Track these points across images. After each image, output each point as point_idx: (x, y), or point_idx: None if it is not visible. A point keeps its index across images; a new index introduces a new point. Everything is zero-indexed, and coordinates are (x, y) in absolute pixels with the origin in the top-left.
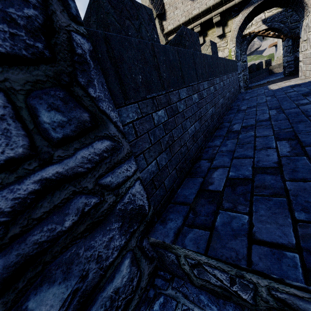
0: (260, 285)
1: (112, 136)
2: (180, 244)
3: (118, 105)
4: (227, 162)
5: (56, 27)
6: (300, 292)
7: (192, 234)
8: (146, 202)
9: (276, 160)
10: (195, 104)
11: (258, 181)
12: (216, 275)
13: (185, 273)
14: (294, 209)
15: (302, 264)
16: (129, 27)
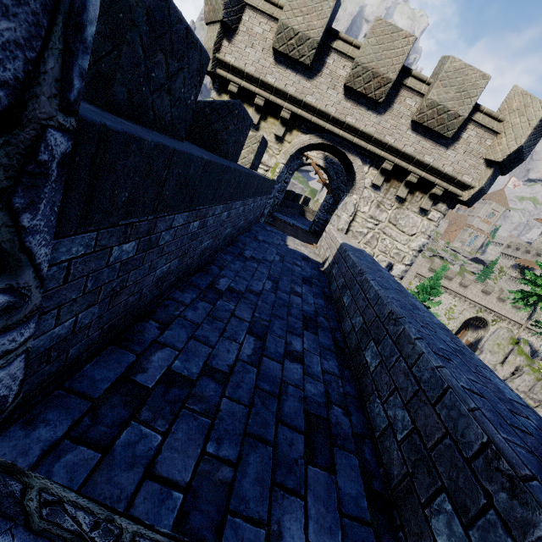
0: (128, 530)
1: (18, 288)
2: (44, 470)
3: (61, 234)
4: (182, 339)
5: (25, 119)
6: (163, 538)
7: (72, 455)
8: (16, 389)
9: (232, 362)
10: (189, 234)
11: (200, 385)
12: (77, 517)
13: (25, 512)
14: (211, 436)
15: (182, 505)
16: (157, 65)
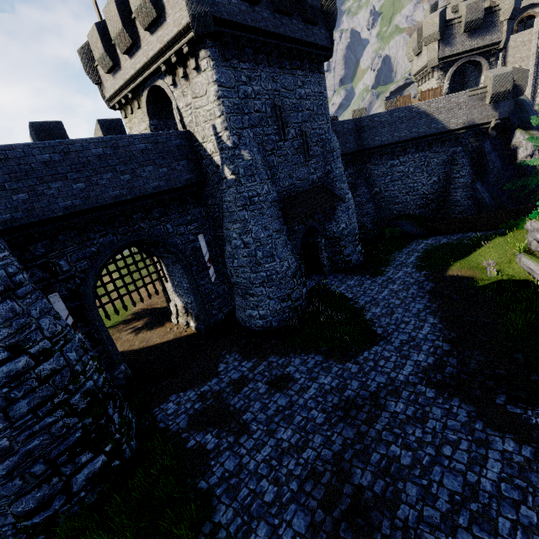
0: None
1: None
2: None
3: None
4: None
5: None
6: None
7: None
8: None
9: None
10: None
11: None
12: None
13: None
14: None
15: None
16: None
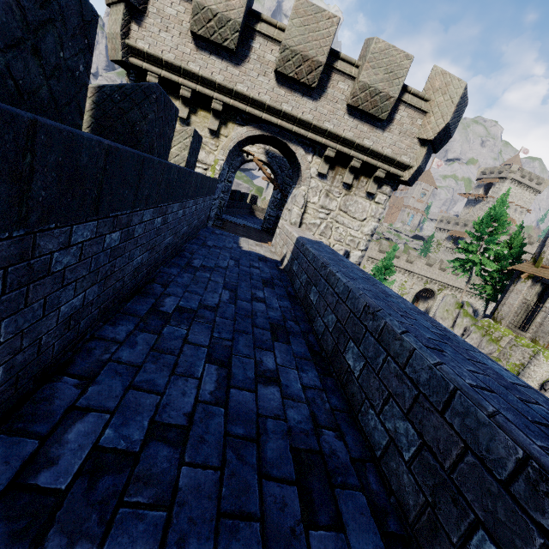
0: None
1: None
2: None
3: None
4: (116, 394)
5: None
6: None
7: None
8: None
9: (190, 407)
10: (106, 250)
11: (146, 457)
12: None
13: None
14: (169, 539)
15: None
16: (1, 5)
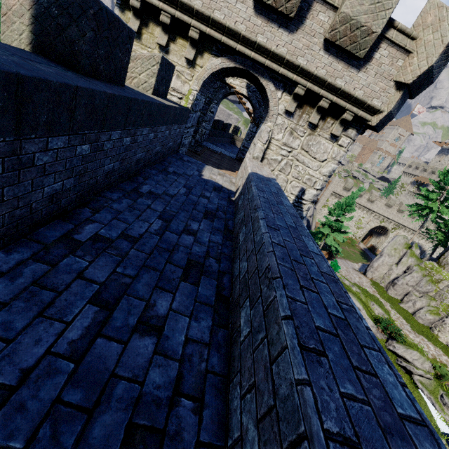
0: None
1: None
2: None
3: None
4: None
5: None
6: None
7: None
8: None
9: (38, 358)
10: None
11: None
12: None
13: None
14: None
15: None
16: None
